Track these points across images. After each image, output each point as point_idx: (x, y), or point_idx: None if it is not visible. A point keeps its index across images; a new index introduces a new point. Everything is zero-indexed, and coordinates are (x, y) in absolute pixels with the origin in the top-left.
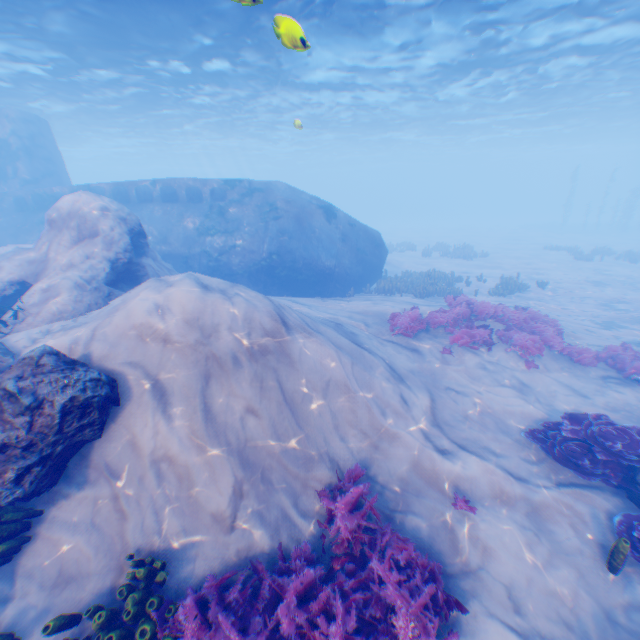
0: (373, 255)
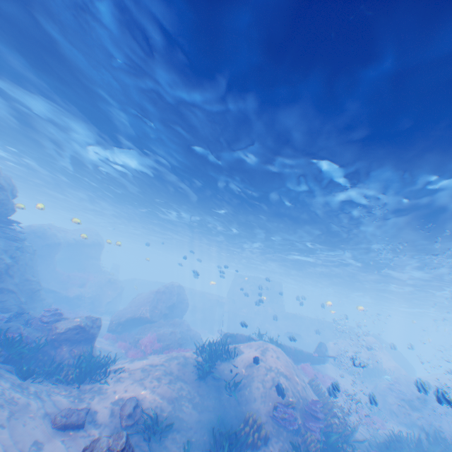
0: (414, 372)
